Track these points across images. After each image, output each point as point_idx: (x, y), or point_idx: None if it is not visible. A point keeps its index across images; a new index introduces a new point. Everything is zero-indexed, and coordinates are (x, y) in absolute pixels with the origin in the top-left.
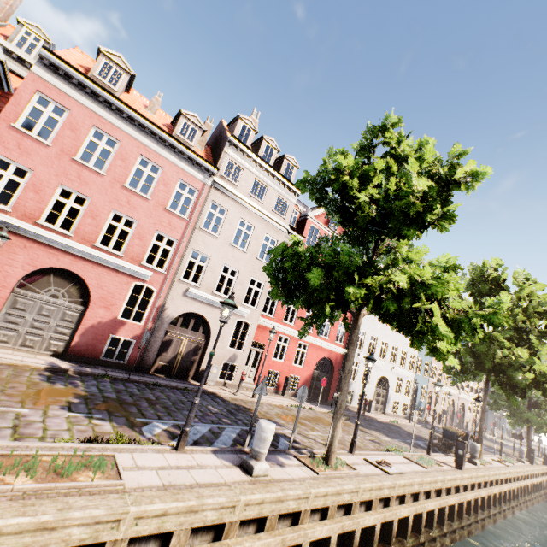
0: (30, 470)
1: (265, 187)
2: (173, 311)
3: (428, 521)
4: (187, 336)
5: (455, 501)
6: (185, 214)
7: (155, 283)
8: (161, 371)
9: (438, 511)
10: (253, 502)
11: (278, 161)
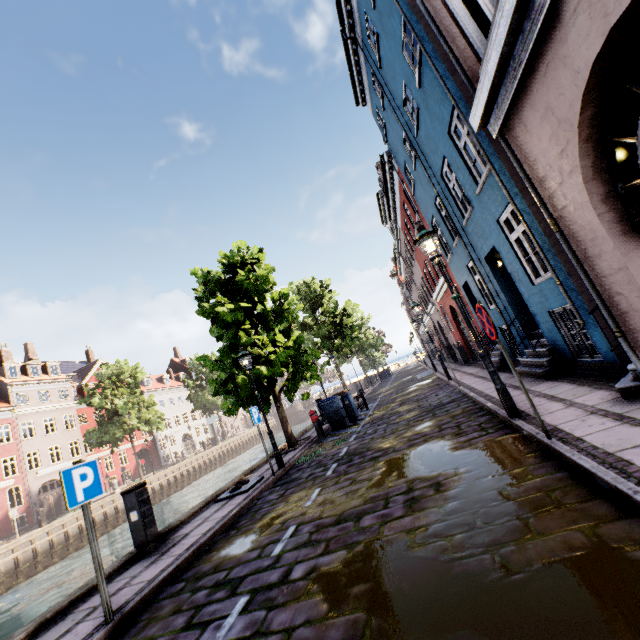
0: (65, 516)
1: (47, 391)
2: (36, 488)
3: (189, 473)
4: (51, 494)
5: (200, 462)
6: (11, 440)
7: (18, 482)
8: (47, 518)
9: (194, 468)
10: (118, 493)
11: (43, 367)
